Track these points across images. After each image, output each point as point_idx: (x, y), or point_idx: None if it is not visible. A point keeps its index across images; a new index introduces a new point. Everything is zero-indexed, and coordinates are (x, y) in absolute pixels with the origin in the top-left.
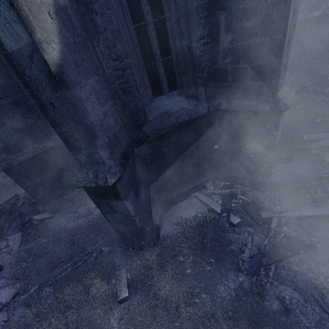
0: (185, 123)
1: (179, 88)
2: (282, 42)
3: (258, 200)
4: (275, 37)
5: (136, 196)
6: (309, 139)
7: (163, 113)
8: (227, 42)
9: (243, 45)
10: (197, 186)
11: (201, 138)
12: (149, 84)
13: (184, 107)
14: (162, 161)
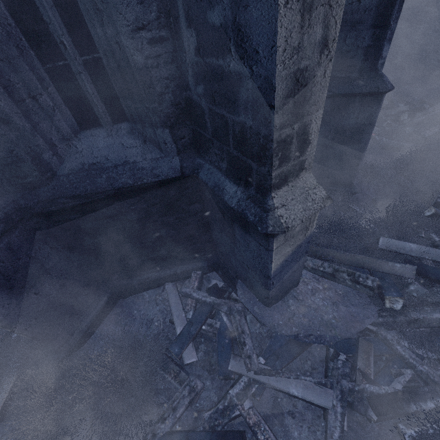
0: (128, 191)
1: (130, 120)
2: (270, 90)
3: (241, 335)
4: (259, 70)
5: (21, 295)
6: (386, 248)
7: (88, 166)
8: (193, 48)
9: (215, 66)
10: (178, 273)
11: (174, 213)
12: (64, 105)
13: (131, 159)
14: (94, 240)
